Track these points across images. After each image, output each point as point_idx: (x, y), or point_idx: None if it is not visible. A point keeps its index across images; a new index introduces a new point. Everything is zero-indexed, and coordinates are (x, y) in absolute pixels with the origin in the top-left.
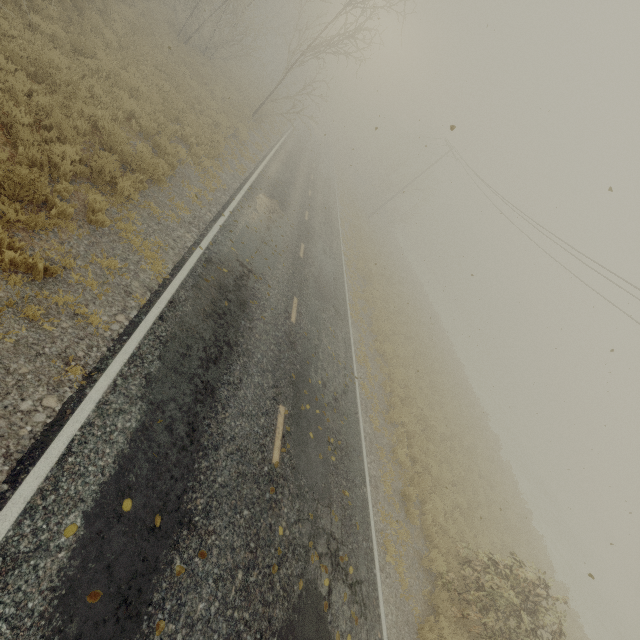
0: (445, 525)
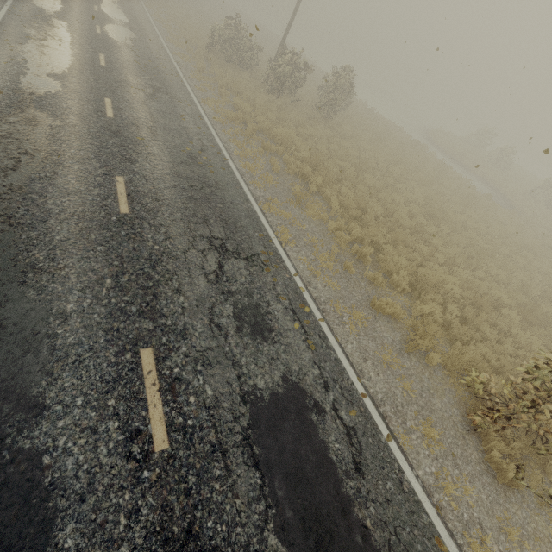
0: None
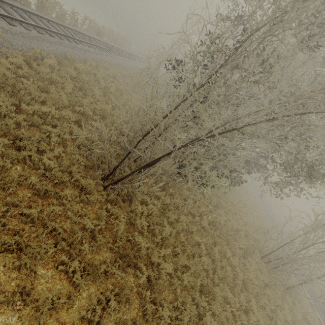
0: None
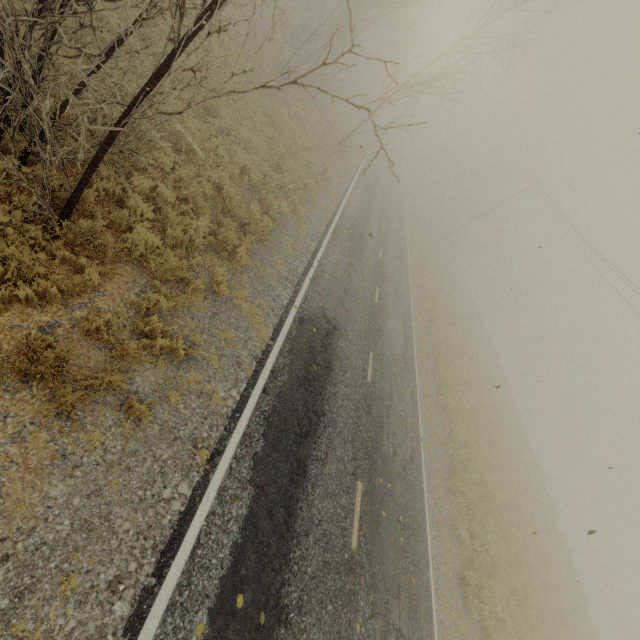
0: (501, 616)
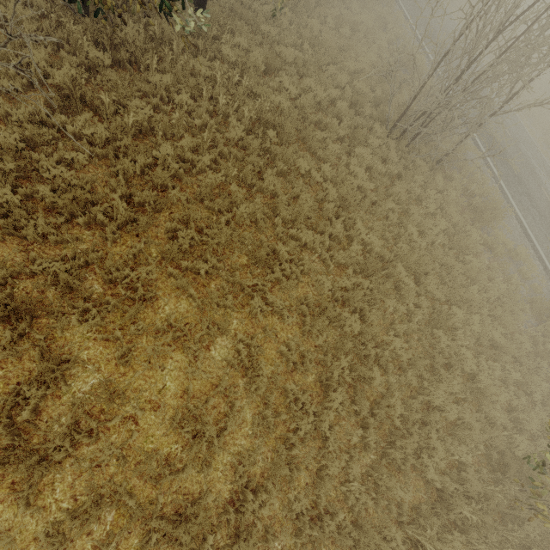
0: None
